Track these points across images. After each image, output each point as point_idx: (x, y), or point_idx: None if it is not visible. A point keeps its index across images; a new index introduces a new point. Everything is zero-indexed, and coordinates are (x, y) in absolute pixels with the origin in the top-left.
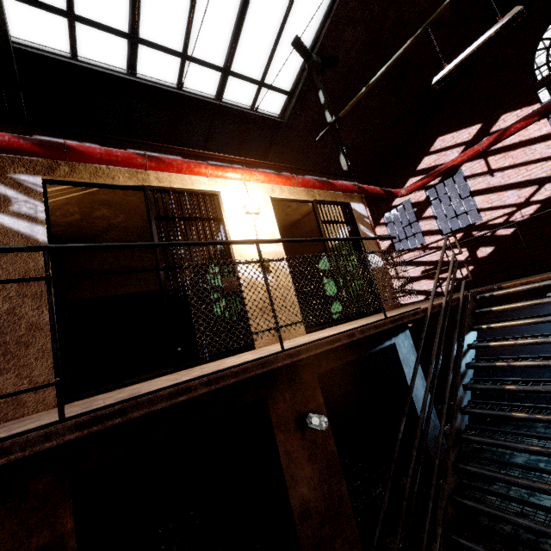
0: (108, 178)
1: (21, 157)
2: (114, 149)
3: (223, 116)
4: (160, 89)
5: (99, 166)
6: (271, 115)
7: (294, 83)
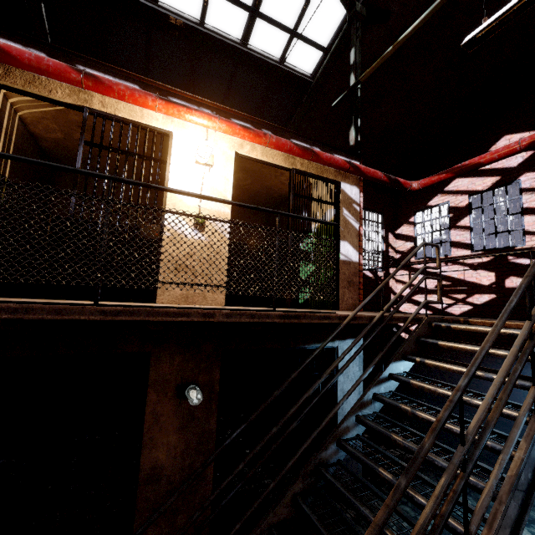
0: (45, 90)
1: None
2: (48, 58)
3: (246, 64)
4: (178, 21)
5: (38, 76)
6: (301, 72)
7: (332, 37)
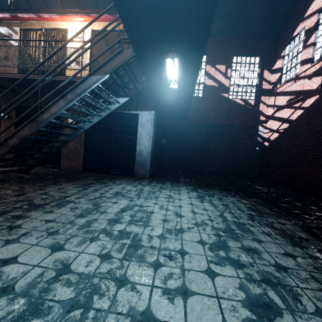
0: (33, 26)
1: (15, 22)
2: (29, 14)
3: None
4: None
5: (32, 22)
6: None
7: None
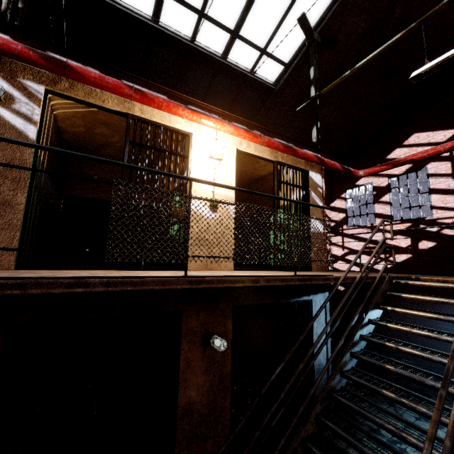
0: (99, 100)
1: (32, 67)
2: (108, 76)
3: (224, 73)
4: (175, 39)
5: (94, 89)
6: (266, 81)
7: (292, 56)
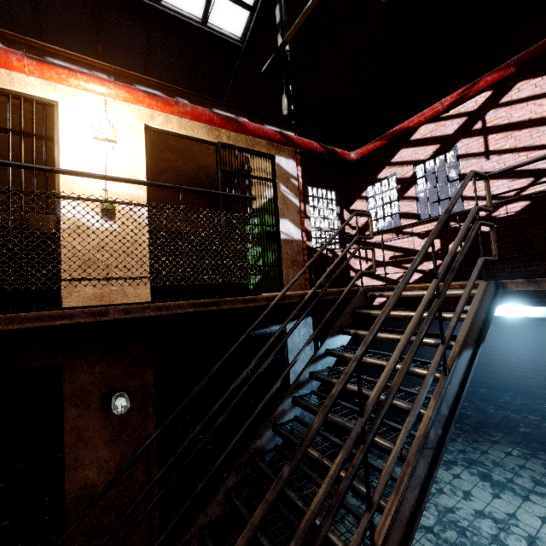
0: None
1: None
2: None
3: (163, 25)
4: None
5: None
6: (228, 36)
7: None
